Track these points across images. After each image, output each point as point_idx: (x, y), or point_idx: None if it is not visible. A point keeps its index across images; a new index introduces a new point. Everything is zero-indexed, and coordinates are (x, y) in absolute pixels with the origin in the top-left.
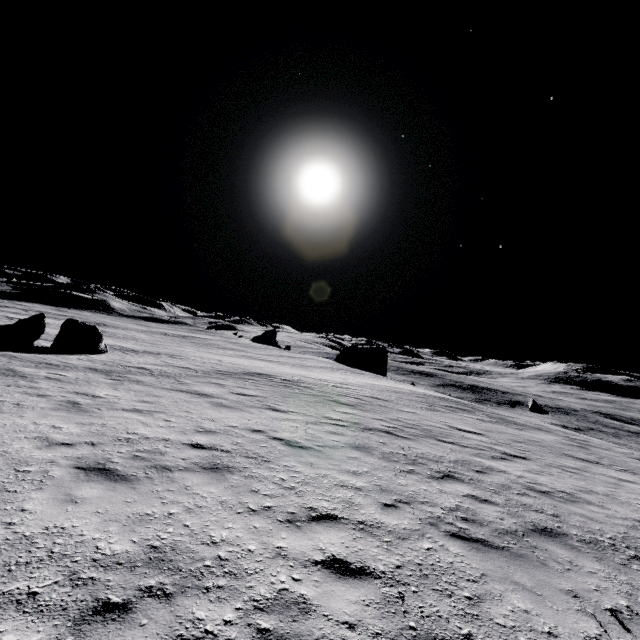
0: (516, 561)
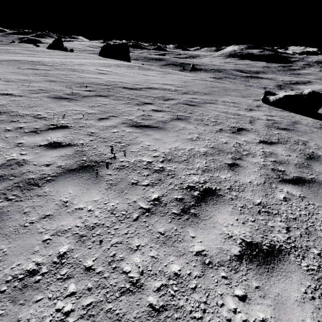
0: (19, 83)
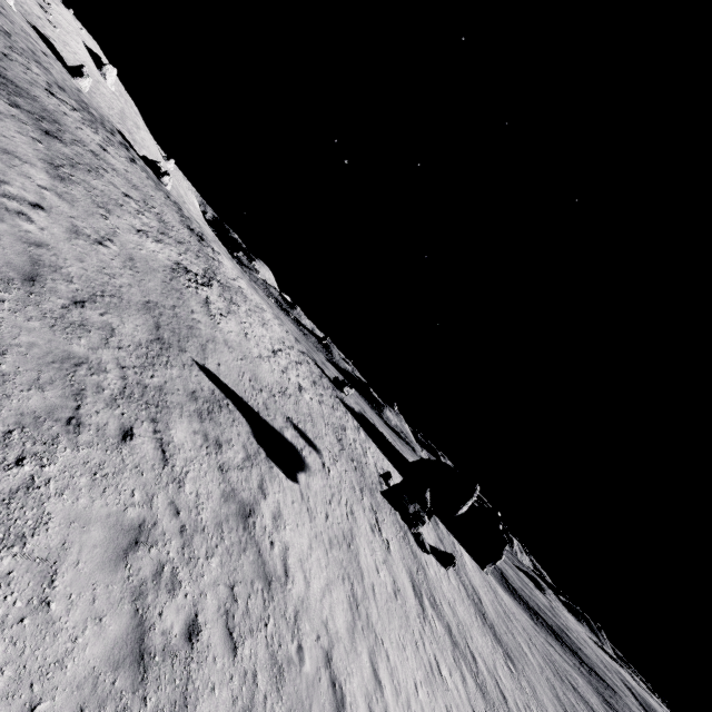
0: None
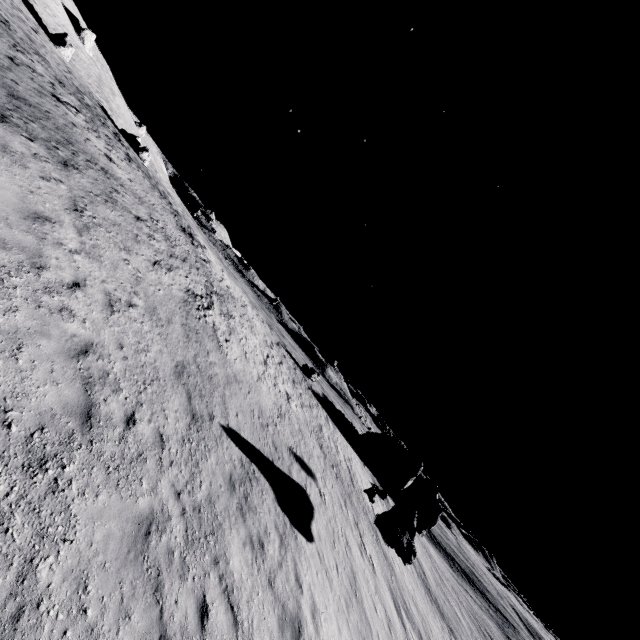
0: None
